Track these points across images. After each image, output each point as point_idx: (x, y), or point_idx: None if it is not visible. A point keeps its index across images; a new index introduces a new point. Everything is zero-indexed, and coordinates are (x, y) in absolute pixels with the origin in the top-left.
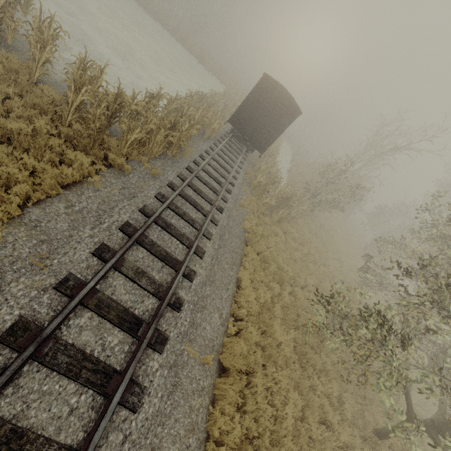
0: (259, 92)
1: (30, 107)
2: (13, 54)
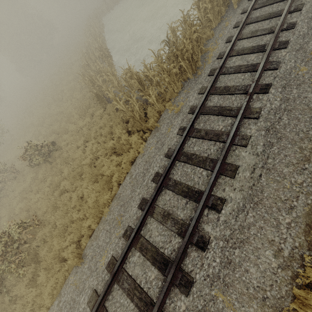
0: None
1: (119, 124)
2: (108, 104)
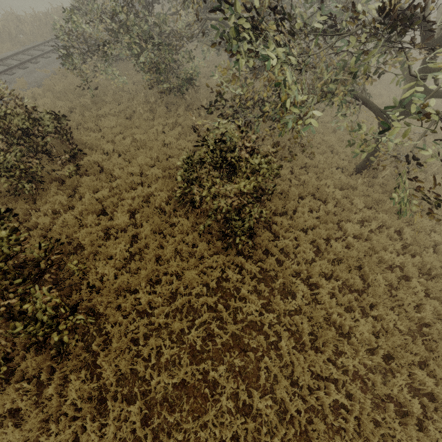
0: None
1: None
2: None
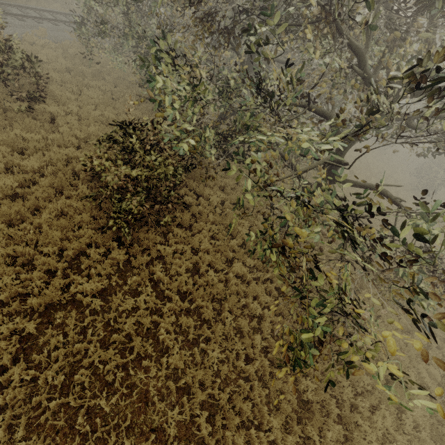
0: None
1: None
2: None
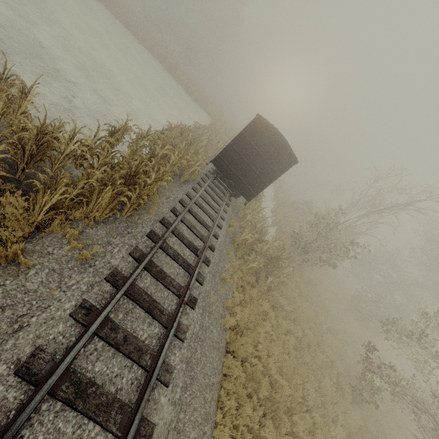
0: (250, 134)
1: None
2: None
